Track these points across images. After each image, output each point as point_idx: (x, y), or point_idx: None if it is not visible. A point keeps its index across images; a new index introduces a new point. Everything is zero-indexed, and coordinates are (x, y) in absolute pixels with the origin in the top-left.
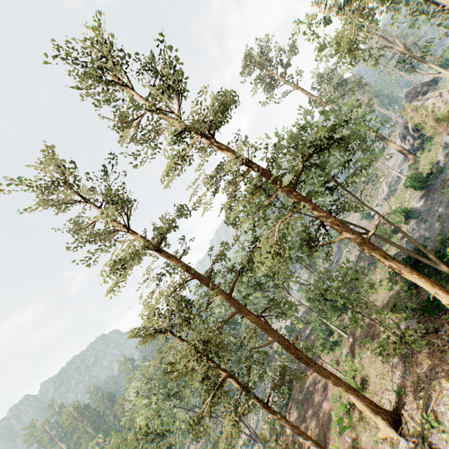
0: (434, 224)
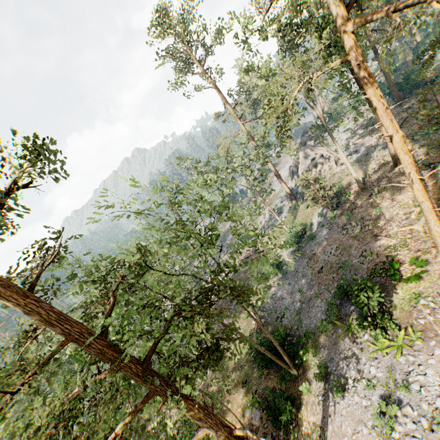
0: (296, 294)
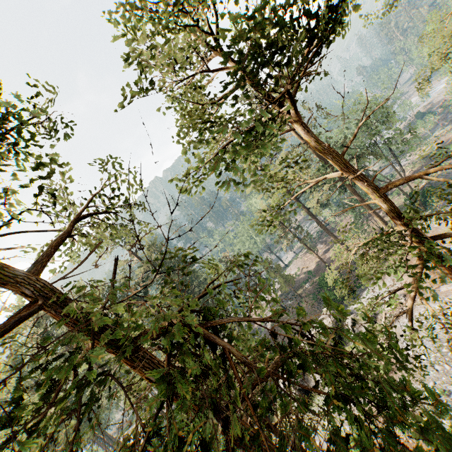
0: None
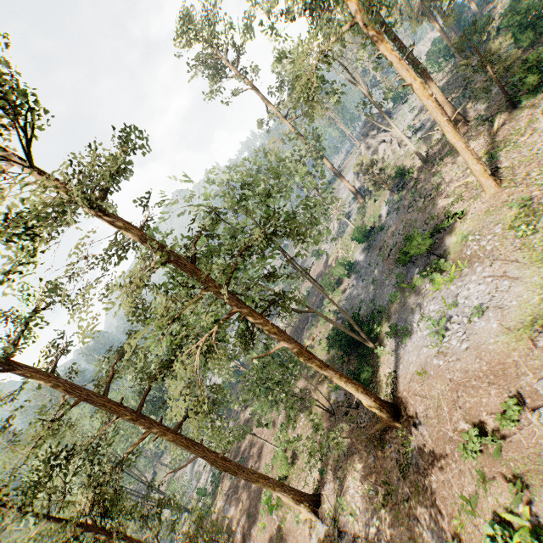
0: (370, 286)
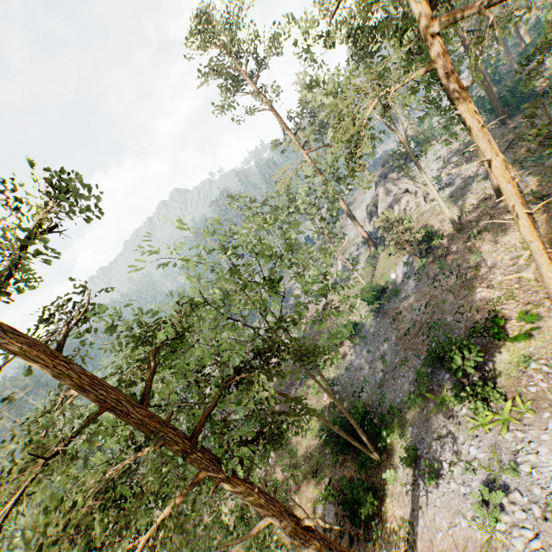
0: (377, 363)
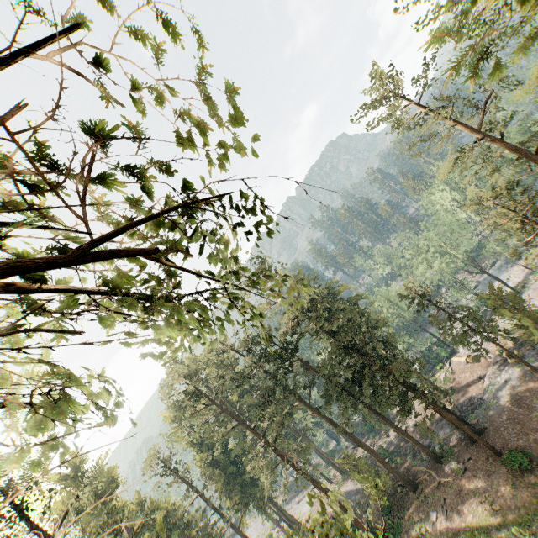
0: None
